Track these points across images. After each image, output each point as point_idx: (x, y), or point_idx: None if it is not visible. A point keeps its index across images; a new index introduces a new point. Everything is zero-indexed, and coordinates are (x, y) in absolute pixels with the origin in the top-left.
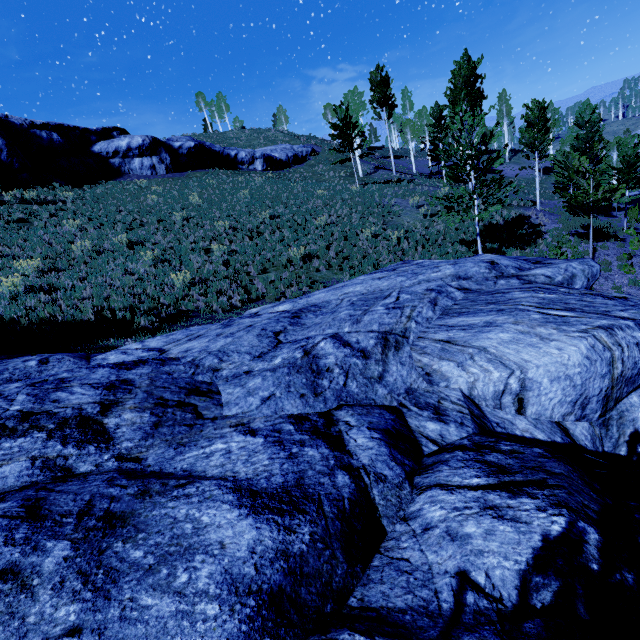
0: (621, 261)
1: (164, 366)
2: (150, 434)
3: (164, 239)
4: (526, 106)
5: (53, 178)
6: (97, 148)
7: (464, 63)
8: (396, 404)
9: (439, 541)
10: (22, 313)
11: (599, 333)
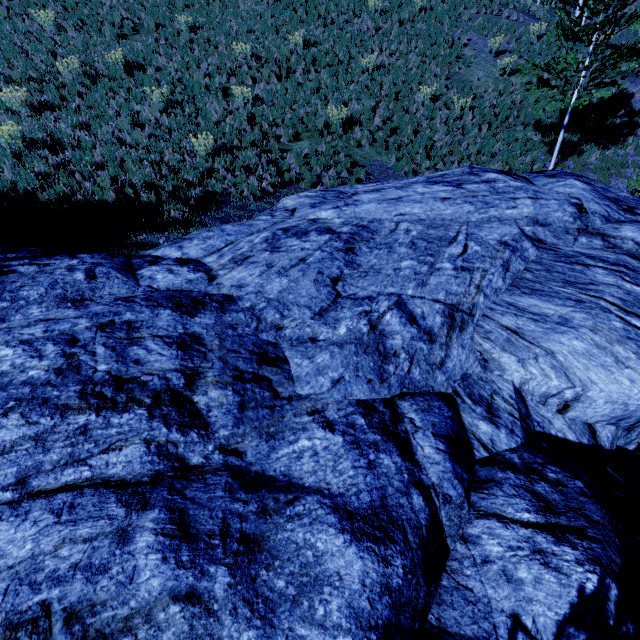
0: None
1: (225, 314)
2: (239, 419)
3: (169, 62)
4: None
5: None
6: None
7: None
8: (451, 391)
9: (496, 578)
10: (35, 183)
11: None
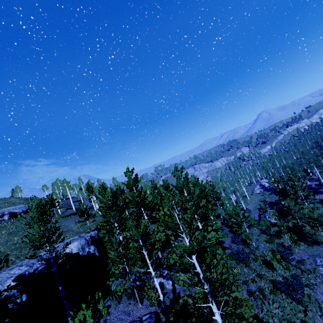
0: None
1: None
2: None
3: None
4: None
5: None
6: None
7: (89, 182)
8: None
9: None
10: None
11: (79, 240)
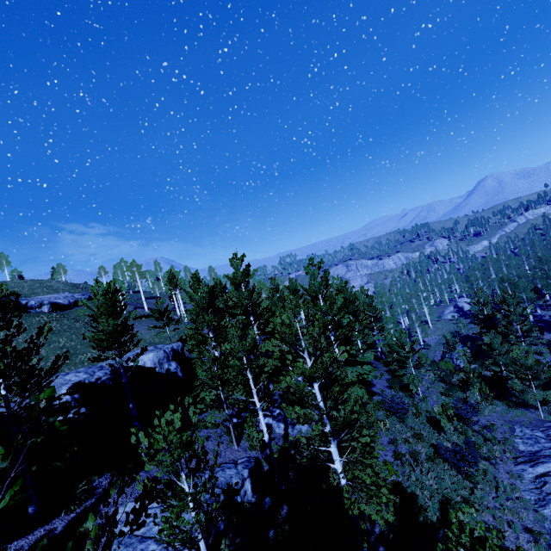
0: None
1: None
2: None
3: None
4: None
5: None
6: None
7: (172, 269)
8: None
9: None
10: None
11: (156, 352)
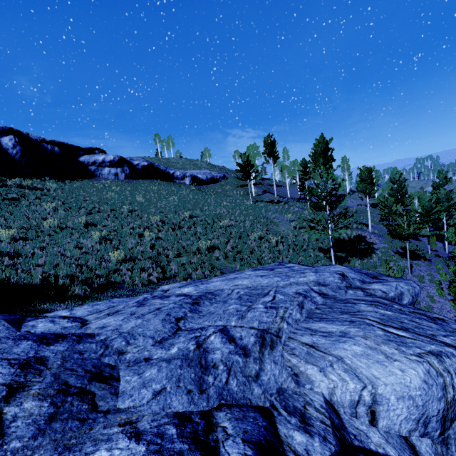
0: (430, 276)
1: (79, 343)
2: (42, 430)
3: (112, 223)
4: (359, 169)
5: (46, 173)
6: (82, 159)
7: (321, 140)
8: (268, 405)
9: None
10: None
11: (431, 359)
